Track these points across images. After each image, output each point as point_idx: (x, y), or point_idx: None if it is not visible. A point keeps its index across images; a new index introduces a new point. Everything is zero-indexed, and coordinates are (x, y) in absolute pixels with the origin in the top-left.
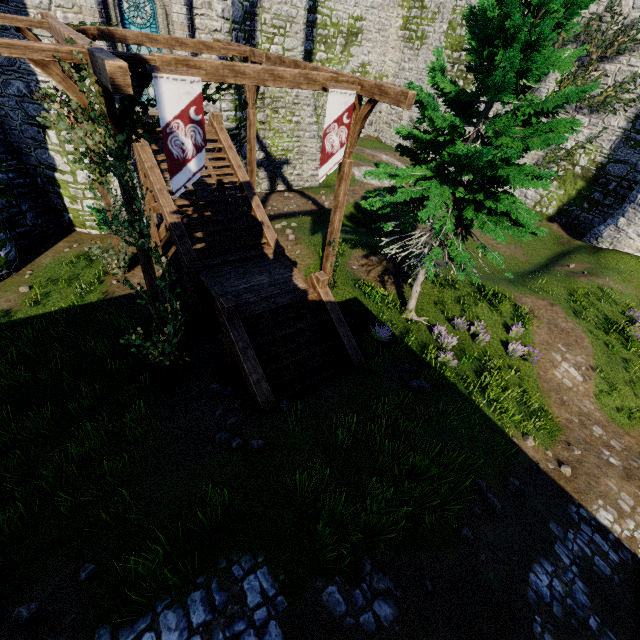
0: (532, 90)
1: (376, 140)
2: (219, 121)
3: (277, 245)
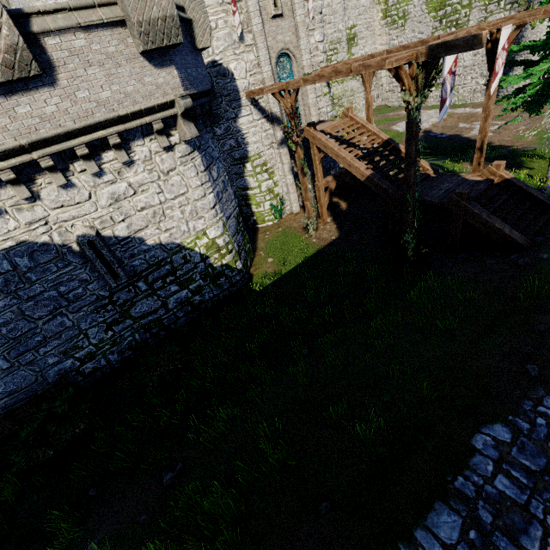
0: (529, 2)
1: (385, 107)
2: (351, 111)
3: (432, 168)
